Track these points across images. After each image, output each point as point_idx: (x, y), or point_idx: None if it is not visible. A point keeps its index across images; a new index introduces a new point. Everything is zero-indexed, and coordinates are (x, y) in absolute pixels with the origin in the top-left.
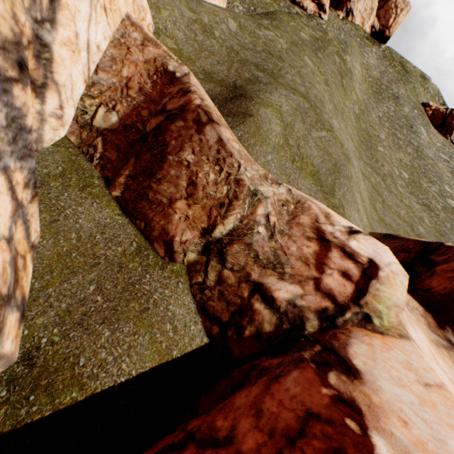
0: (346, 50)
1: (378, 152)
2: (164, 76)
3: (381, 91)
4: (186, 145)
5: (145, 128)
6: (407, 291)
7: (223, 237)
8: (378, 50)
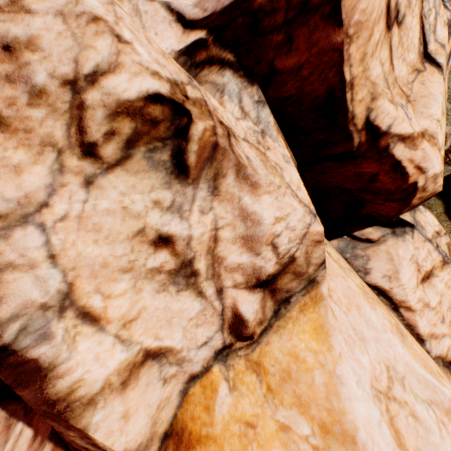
0: None
1: None
2: None
3: None
4: None
5: None
6: None
7: (447, 149)
8: None
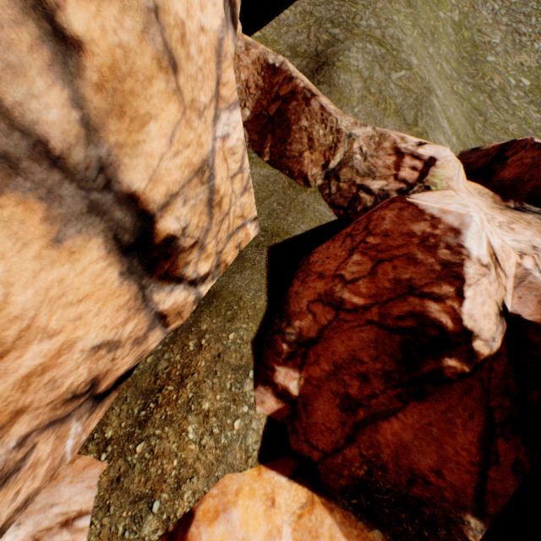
0: None
1: (486, 65)
2: (268, 70)
3: None
4: (302, 117)
5: (268, 114)
6: (481, 184)
7: (335, 167)
8: None
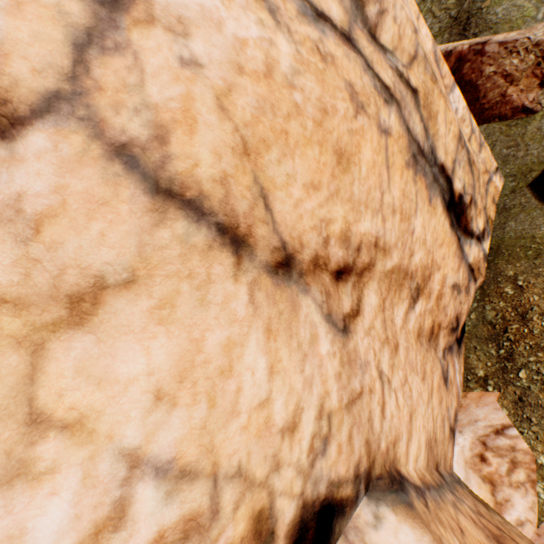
0: None
1: None
2: None
3: None
4: (482, 68)
5: None
6: None
7: None
8: None
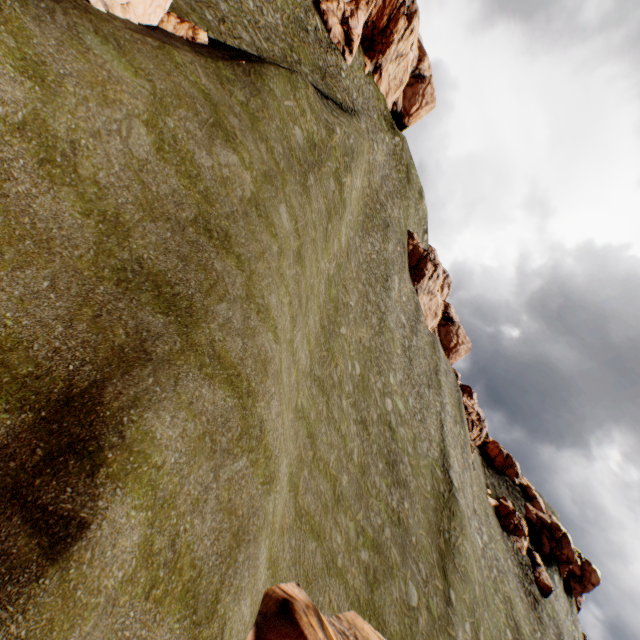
0: (350, 165)
1: (339, 339)
2: None
3: (375, 213)
4: None
5: None
6: None
7: None
8: (391, 141)
